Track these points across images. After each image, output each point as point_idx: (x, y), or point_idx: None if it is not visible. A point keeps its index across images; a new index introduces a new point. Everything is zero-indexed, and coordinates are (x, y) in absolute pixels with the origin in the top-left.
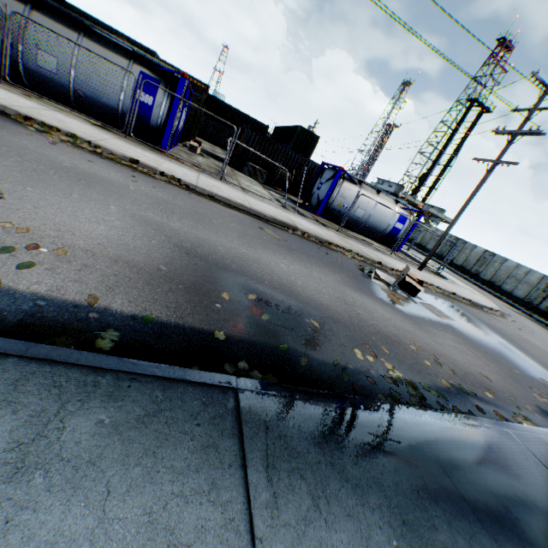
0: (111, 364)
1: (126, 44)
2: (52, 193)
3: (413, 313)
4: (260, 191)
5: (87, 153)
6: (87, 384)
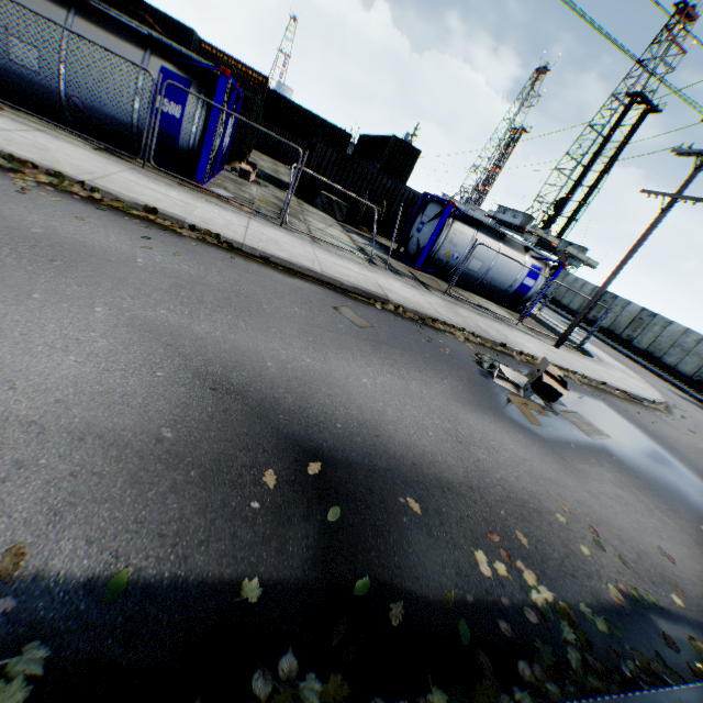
0: None
1: (138, 26)
2: None
3: (555, 438)
4: (338, 236)
5: (78, 203)
6: None
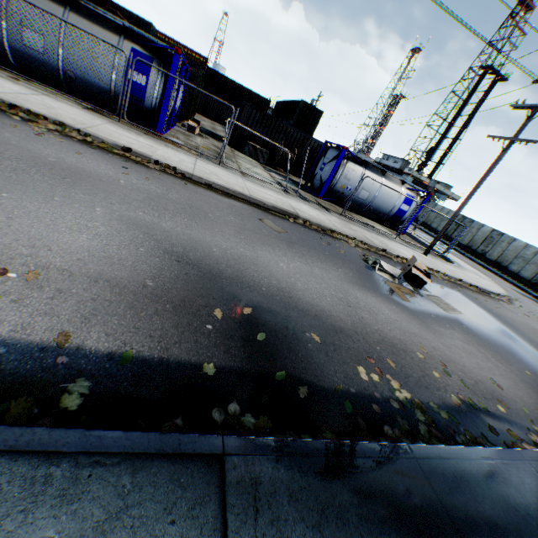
0: (71, 443)
1: (115, 18)
2: (31, 198)
3: (420, 310)
4: (261, 174)
5: (76, 143)
6: (36, 480)
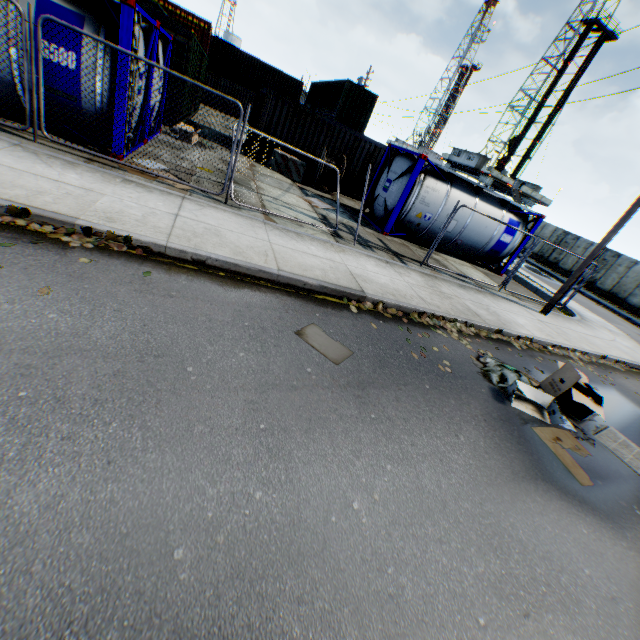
0: None
1: None
2: None
3: (614, 503)
4: (296, 205)
5: None
6: None
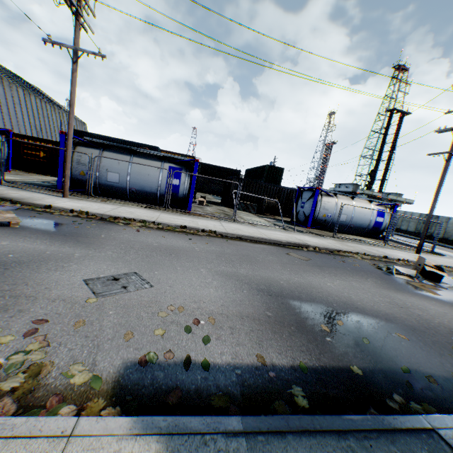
0: (340, 424)
1: (158, 153)
2: (168, 272)
3: None
4: (260, 221)
5: (156, 231)
6: (346, 449)
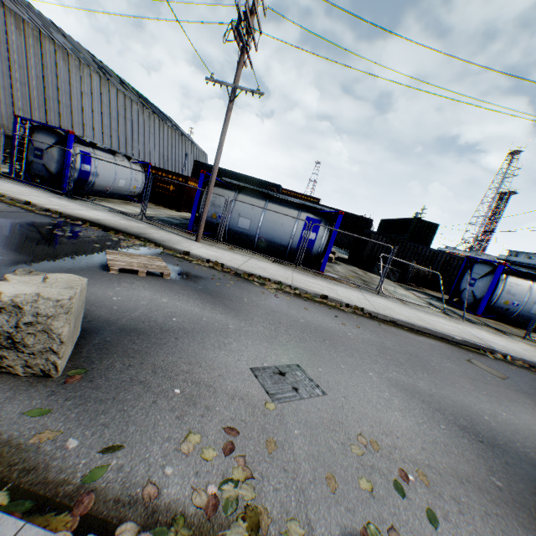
0: None
1: (297, 200)
2: (332, 370)
3: None
4: (407, 295)
5: (294, 298)
6: None
